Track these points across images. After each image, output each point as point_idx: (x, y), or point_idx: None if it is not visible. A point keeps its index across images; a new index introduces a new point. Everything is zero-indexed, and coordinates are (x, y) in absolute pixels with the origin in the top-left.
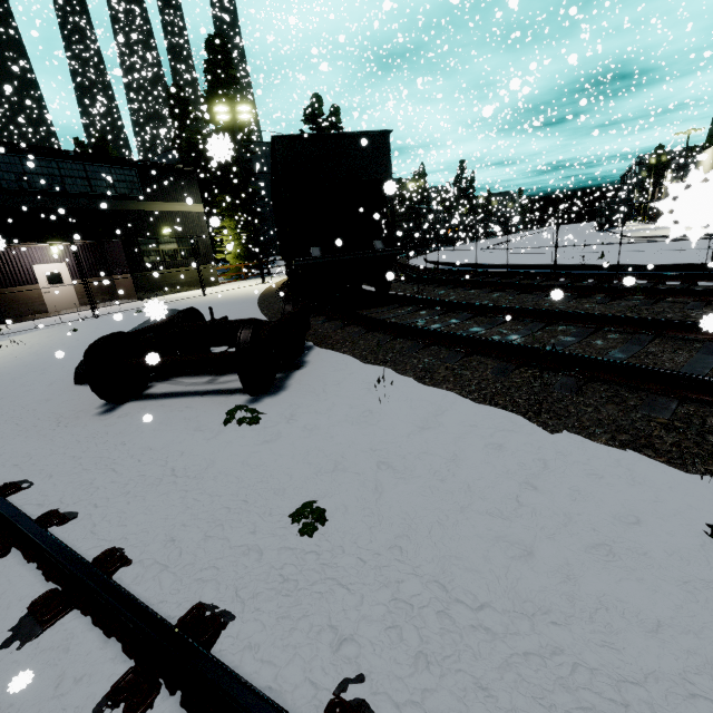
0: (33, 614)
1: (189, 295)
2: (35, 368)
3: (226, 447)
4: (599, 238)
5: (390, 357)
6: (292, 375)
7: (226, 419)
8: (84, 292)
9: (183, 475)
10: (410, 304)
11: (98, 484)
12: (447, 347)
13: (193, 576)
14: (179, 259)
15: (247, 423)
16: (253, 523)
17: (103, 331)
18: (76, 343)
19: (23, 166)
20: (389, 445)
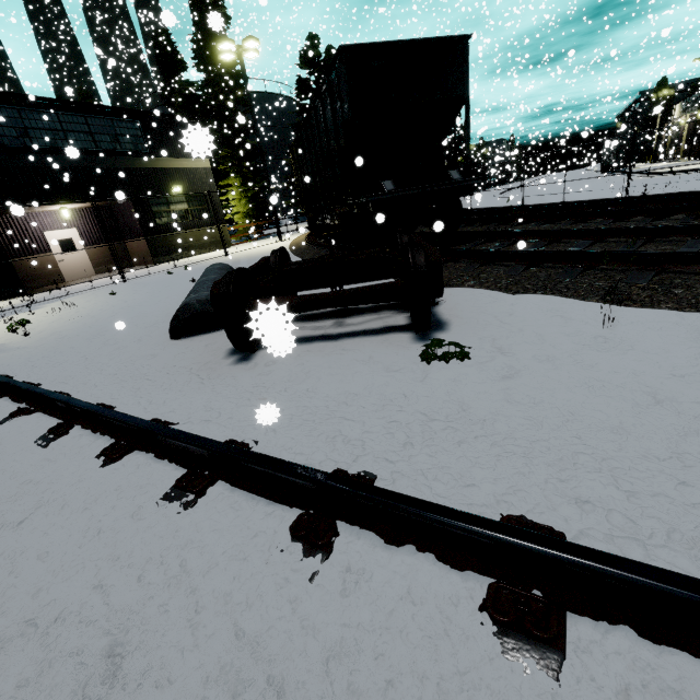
0: (510, 626)
1: (209, 257)
2: (103, 328)
3: (458, 386)
4: (617, 178)
5: (543, 285)
6: (436, 312)
7: (425, 356)
8: (98, 259)
9: (443, 419)
10: (491, 241)
11: (348, 436)
12: (609, 269)
13: (697, 552)
14: (191, 219)
15: (457, 359)
16: (652, 471)
17: (145, 292)
18: (127, 304)
19: (23, 120)
20: (693, 368)
